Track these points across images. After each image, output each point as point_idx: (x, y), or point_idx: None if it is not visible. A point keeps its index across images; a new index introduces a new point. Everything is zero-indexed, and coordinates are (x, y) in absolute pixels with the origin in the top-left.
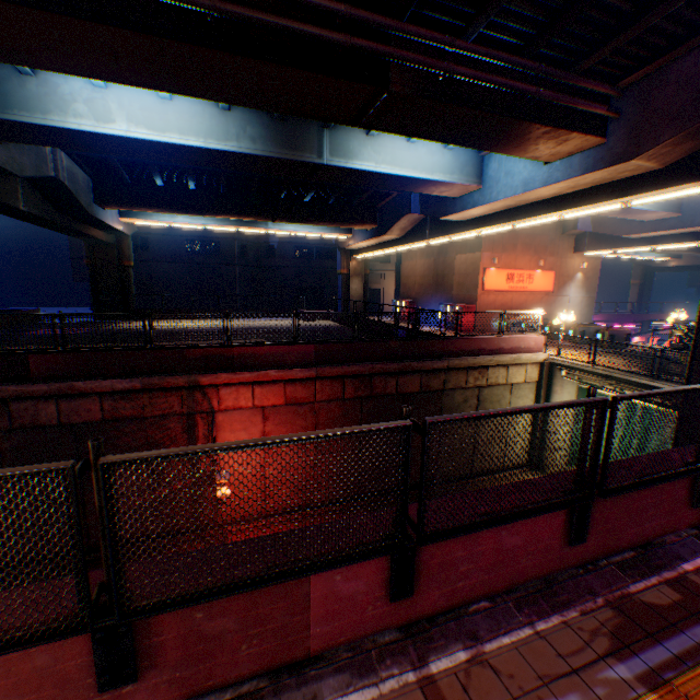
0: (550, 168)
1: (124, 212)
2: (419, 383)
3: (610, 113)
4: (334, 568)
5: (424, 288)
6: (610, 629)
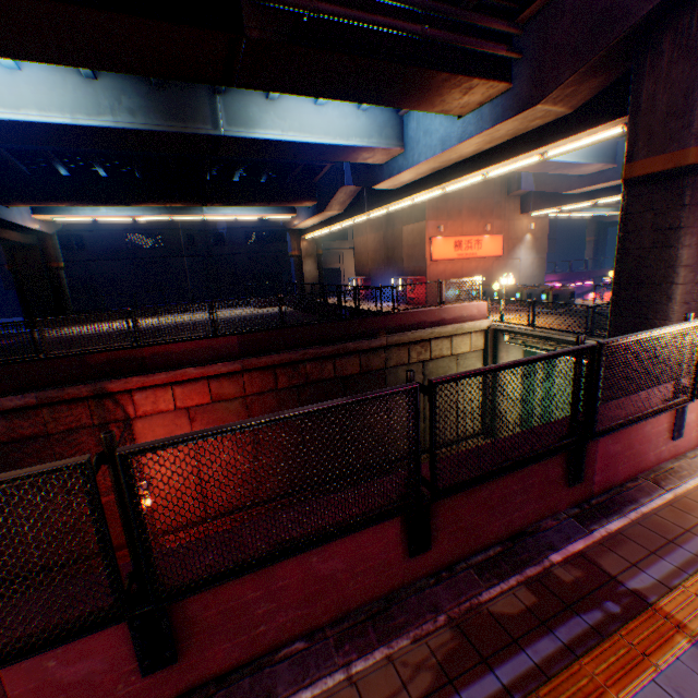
0: (464, 123)
1: (37, 209)
2: (359, 364)
3: (512, 53)
4: (41, 653)
5: (377, 263)
6: (440, 659)
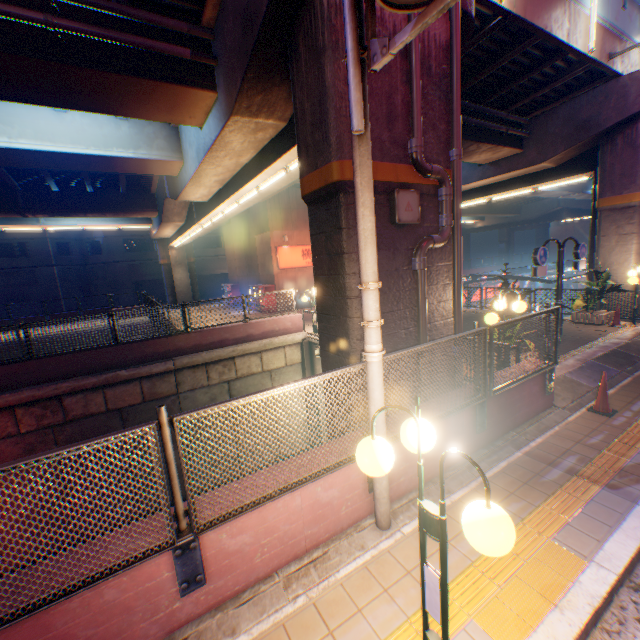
0: (204, 134)
1: None
2: (141, 392)
3: (202, 57)
4: None
5: (243, 270)
6: None
